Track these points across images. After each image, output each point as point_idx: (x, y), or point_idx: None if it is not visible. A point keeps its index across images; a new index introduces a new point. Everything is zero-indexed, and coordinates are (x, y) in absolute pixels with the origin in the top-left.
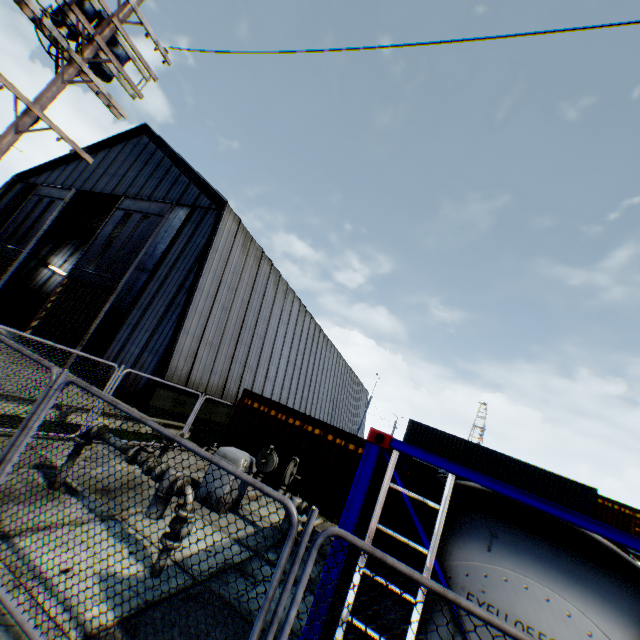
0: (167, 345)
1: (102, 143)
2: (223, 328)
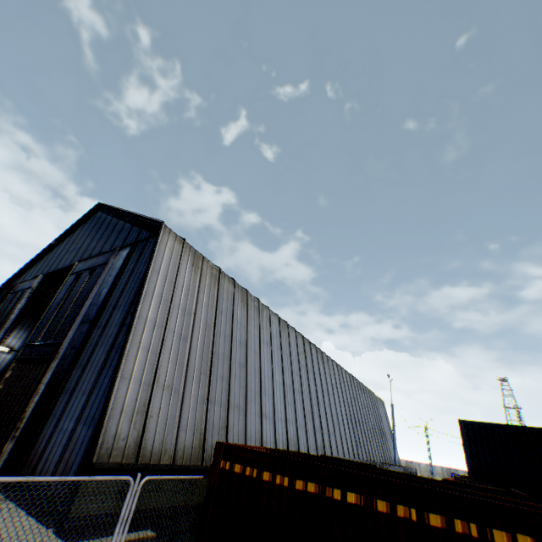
0: (104, 405)
1: (67, 232)
2: (185, 363)
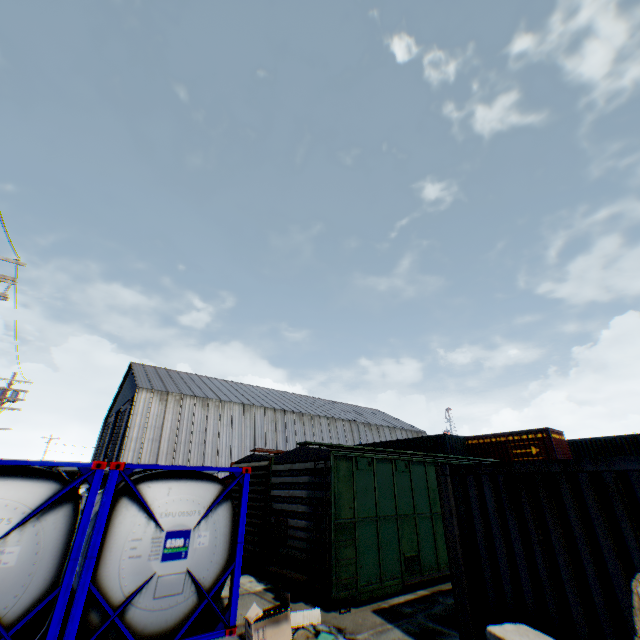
0: None
1: (123, 381)
2: (158, 451)
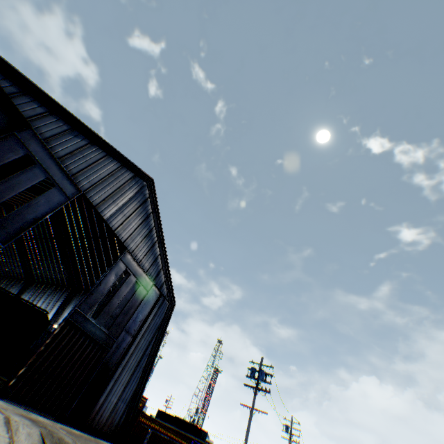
0: (132, 395)
1: (117, 151)
2: None
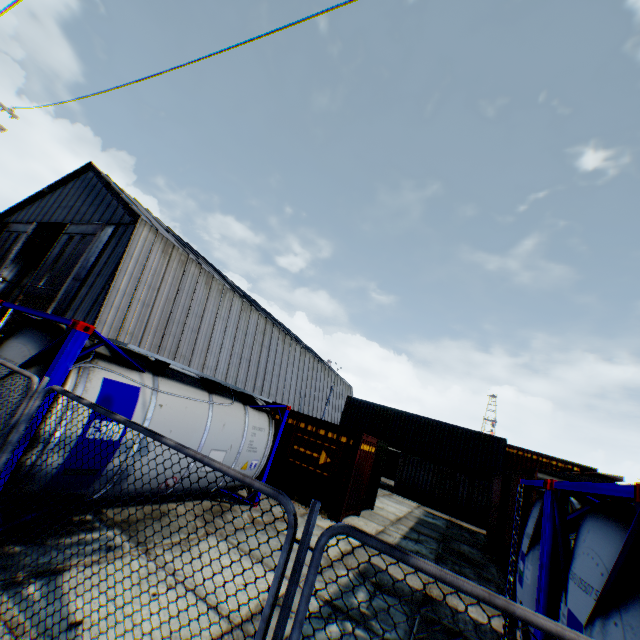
0: None
1: (59, 182)
2: (146, 321)
